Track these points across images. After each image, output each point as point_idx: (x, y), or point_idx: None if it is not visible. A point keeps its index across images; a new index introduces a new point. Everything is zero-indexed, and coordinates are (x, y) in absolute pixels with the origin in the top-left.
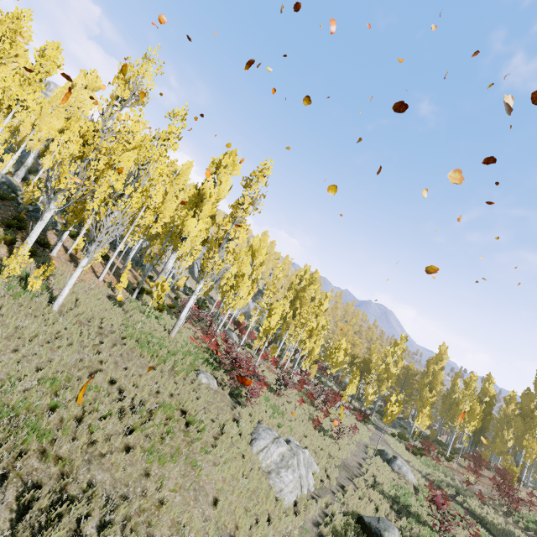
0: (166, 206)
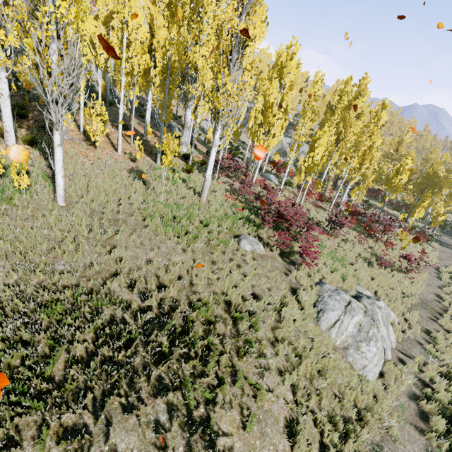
0: (158, 39)
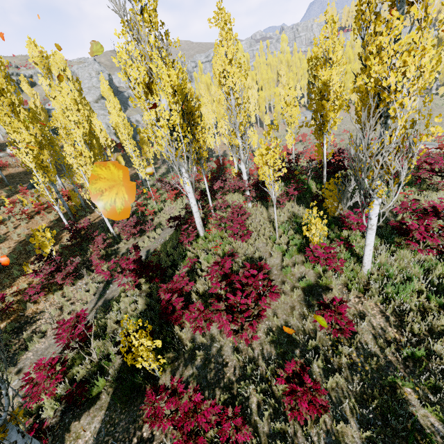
0: None
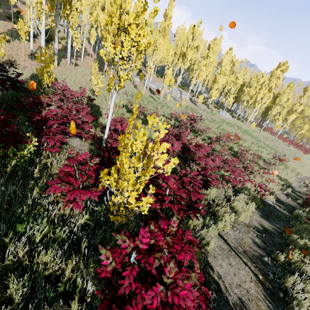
0: None
